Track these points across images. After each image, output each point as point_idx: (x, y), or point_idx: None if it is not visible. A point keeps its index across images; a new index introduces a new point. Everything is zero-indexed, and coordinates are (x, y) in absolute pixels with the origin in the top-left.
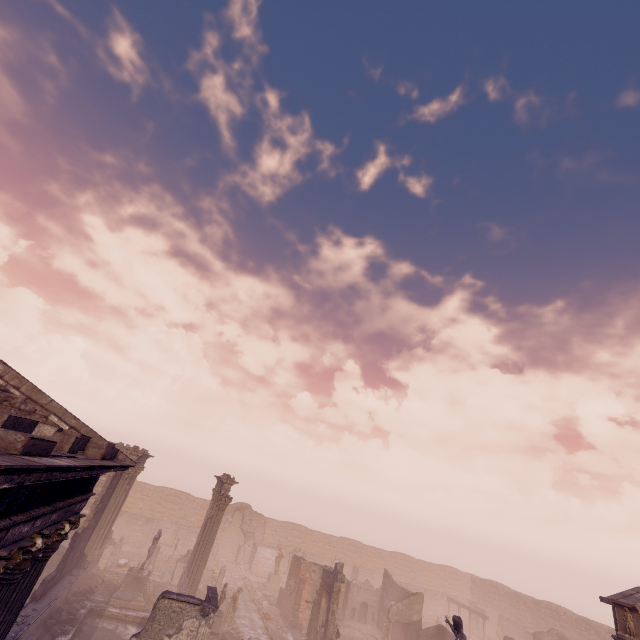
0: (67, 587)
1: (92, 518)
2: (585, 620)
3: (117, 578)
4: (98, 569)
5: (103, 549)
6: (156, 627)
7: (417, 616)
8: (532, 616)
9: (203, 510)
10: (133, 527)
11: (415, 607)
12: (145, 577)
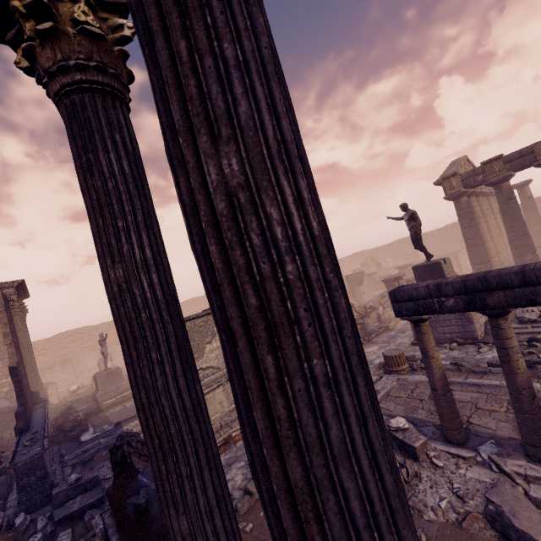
0: (47, 412)
1: (16, 353)
2: (375, 248)
3: (83, 395)
4: (54, 405)
5: (45, 390)
6: (193, 344)
7: None
8: (349, 265)
9: (111, 329)
10: (53, 376)
11: None
12: (117, 369)
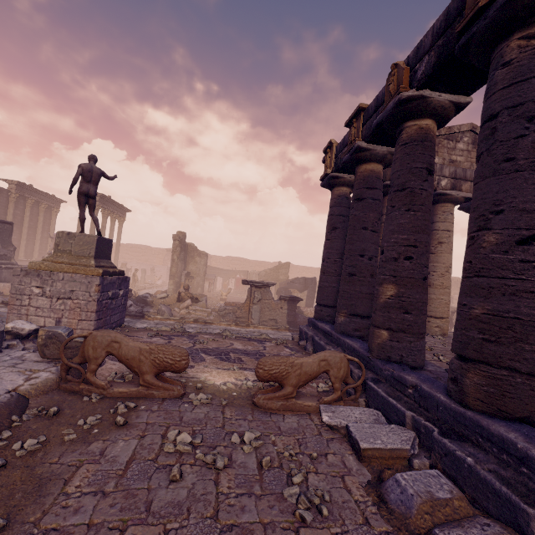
0: None
1: None
2: None
3: None
4: None
5: None
6: None
7: (284, 276)
8: None
9: (160, 255)
10: None
11: (282, 271)
12: None
